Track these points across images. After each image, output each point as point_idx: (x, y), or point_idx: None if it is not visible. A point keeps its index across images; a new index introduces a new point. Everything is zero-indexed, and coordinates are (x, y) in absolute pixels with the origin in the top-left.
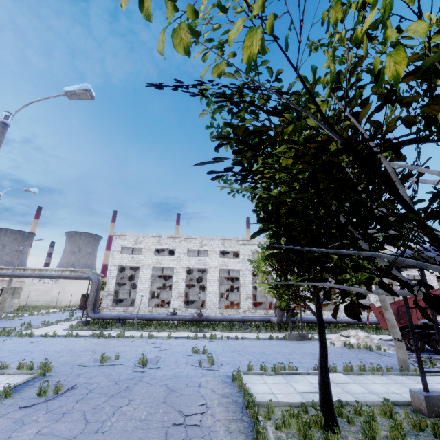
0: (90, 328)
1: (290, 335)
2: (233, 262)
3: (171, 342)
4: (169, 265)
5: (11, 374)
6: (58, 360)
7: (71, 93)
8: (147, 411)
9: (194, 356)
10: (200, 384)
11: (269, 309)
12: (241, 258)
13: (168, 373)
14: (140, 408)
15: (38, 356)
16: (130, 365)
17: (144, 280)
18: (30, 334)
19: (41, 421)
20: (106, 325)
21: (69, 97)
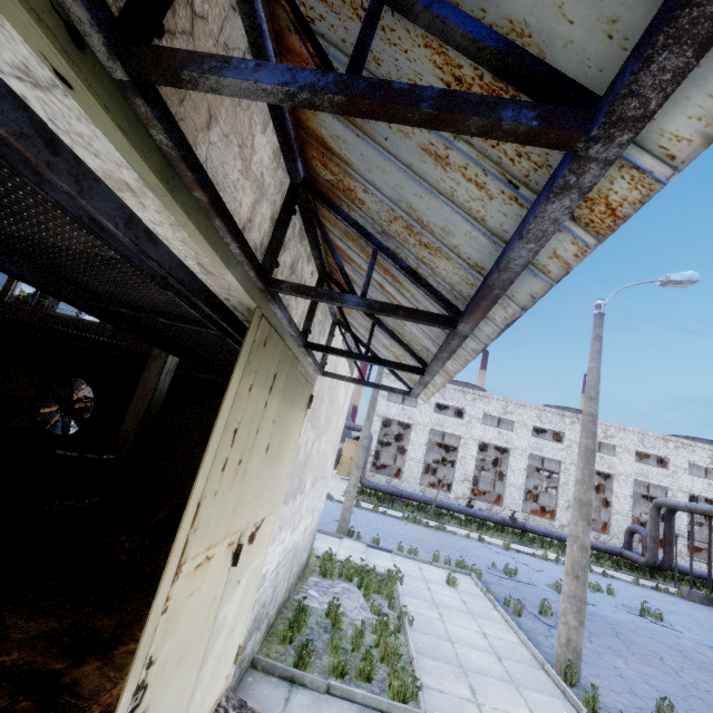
0: (372, 502)
1: (691, 594)
2: (552, 447)
3: (520, 557)
4: (454, 432)
5: (438, 566)
6: (444, 556)
7: (675, 283)
8: (704, 675)
9: (602, 595)
10: (698, 651)
11: (601, 532)
12: (566, 445)
13: (622, 619)
14: (688, 669)
15: (407, 541)
16: (547, 589)
17: (417, 446)
18: (331, 497)
19: (606, 653)
20: (393, 502)
21: (663, 285)
